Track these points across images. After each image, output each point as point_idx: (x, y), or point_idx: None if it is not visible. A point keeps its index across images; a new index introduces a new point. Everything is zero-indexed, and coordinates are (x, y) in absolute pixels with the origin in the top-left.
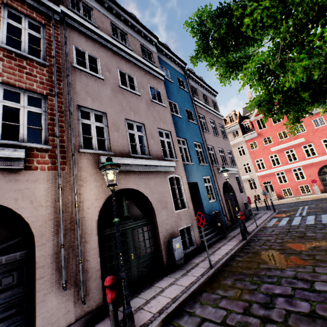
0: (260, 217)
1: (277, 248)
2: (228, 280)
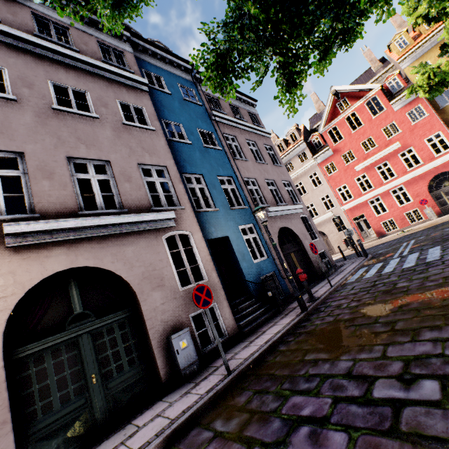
0: (344, 269)
1: (346, 317)
2: (243, 396)
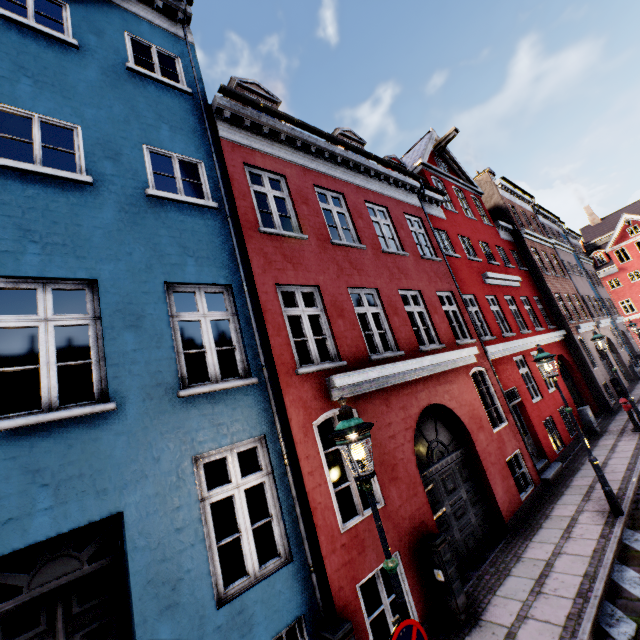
0: None
1: None
2: None
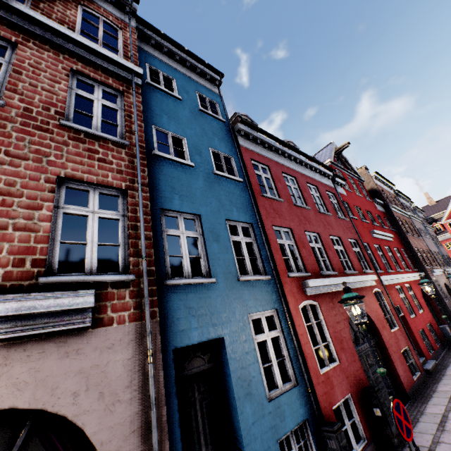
0: None
1: None
2: None
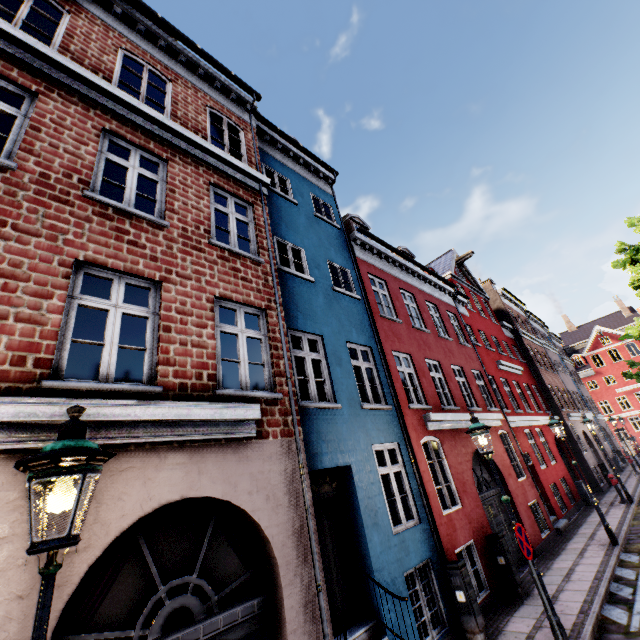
0: (639, 458)
1: None
2: None
